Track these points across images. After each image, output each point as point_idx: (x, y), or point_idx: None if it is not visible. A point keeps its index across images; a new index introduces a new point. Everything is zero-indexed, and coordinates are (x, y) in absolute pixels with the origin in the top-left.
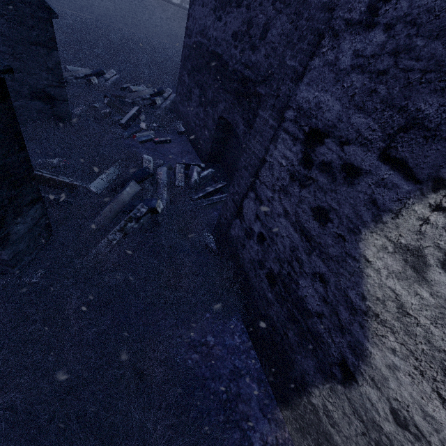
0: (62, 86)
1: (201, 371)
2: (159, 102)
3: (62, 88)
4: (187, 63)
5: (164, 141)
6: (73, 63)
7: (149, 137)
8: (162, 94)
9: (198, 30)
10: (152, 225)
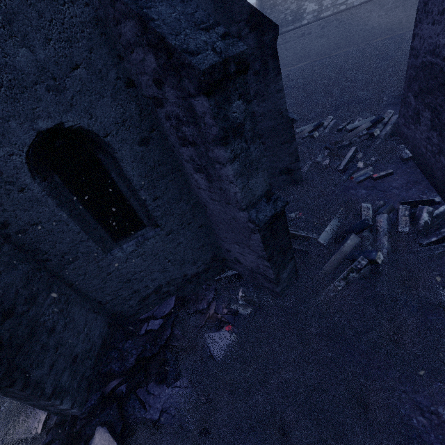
0: (297, 161)
1: (428, 438)
2: (378, 132)
3: (297, 162)
4: (413, 84)
5: (384, 175)
6: (299, 123)
7: (367, 175)
8: (381, 121)
9: (428, 49)
10: (371, 273)
